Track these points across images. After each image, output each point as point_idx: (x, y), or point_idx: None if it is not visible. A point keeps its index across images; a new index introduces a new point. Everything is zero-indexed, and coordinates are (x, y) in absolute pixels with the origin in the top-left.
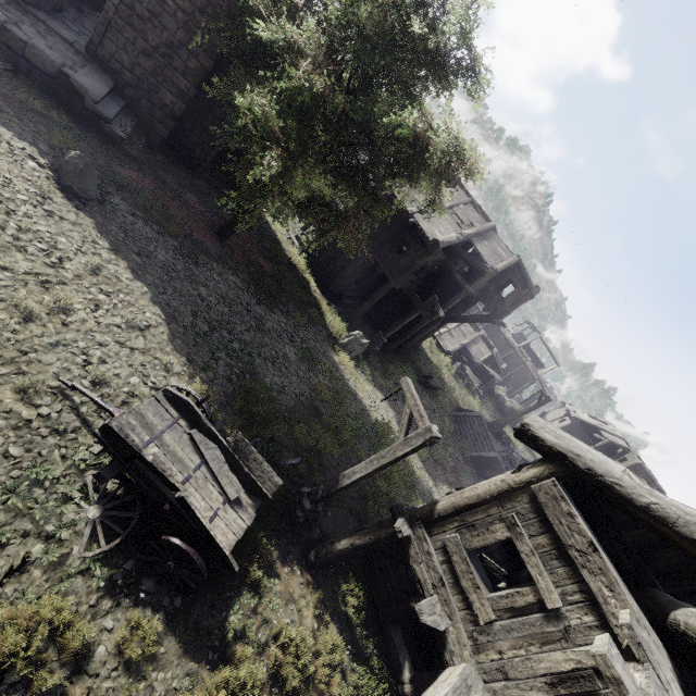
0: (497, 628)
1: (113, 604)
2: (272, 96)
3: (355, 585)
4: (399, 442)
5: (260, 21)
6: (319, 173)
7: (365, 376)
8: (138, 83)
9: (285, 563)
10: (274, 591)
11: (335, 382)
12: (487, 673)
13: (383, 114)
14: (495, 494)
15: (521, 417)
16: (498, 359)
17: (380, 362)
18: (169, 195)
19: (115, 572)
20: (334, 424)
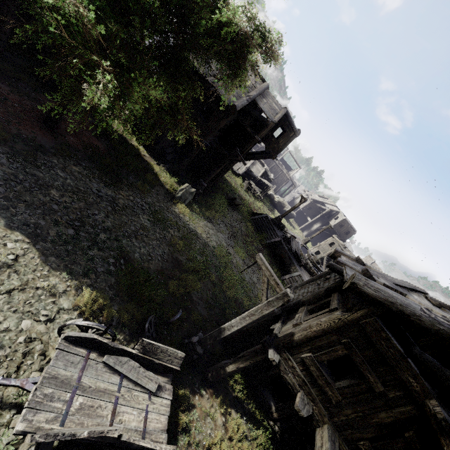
0: (344, 403)
1: None
2: None
3: (236, 376)
4: (264, 304)
5: None
6: (147, 75)
7: (198, 215)
8: None
9: (195, 393)
10: (195, 419)
11: (181, 230)
12: (340, 427)
13: (196, 2)
14: (335, 328)
15: (284, 205)
16: (268, 172)
17: (202, 198)
18: None
19: None
20: (192, 267)
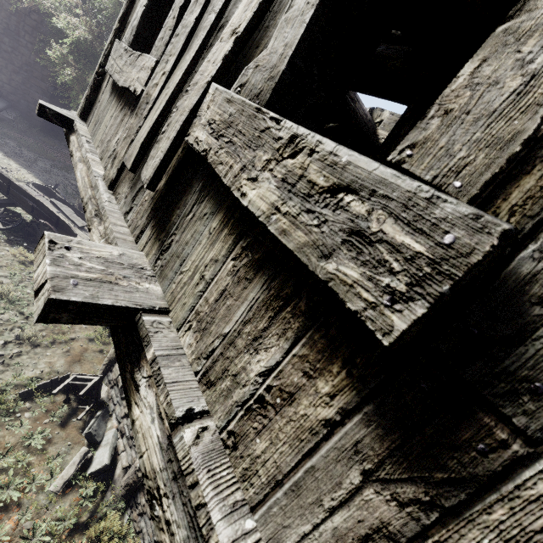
0: None
1: (10, 246)
2: (69, 51)
3: None
4: None
5: (54, 18)
6: None
7: None
8: (15, 91)
9: None
10: None
11: None
12: None
13: None
14: None
15: None
16: None
17: None
18: (47, 146)
19: (11, 238)
20: None
